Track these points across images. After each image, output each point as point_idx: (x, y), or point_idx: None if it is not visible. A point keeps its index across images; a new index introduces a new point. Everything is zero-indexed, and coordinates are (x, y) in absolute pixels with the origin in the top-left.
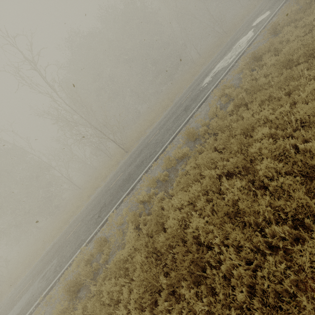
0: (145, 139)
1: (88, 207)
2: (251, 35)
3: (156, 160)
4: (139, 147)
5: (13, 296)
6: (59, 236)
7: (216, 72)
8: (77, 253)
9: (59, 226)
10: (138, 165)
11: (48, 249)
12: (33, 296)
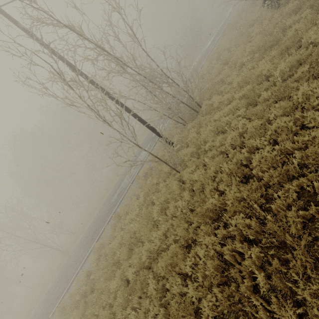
0: (73, 252)
1: None
2: (145, 154)
3: (54, 313)
4: (66, 264)
5: None
6: None
7: (120, 190)
8: None
9: None
10: (48, 306)
11: None
12: None
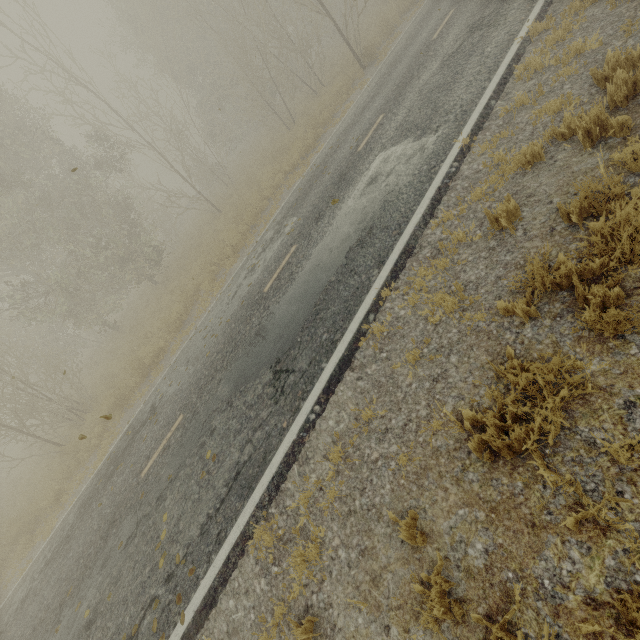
0: None
1: (361, 116)
2: None
3: None
4: None
5: (227, 317)
6: (280, 213)
7: None
8: (515, 49)
9: (238, 231)
10: None
11: (257, 244)
12: (393, 190)
